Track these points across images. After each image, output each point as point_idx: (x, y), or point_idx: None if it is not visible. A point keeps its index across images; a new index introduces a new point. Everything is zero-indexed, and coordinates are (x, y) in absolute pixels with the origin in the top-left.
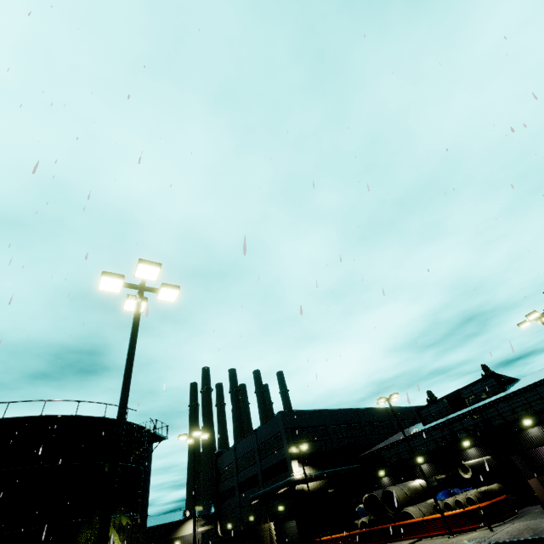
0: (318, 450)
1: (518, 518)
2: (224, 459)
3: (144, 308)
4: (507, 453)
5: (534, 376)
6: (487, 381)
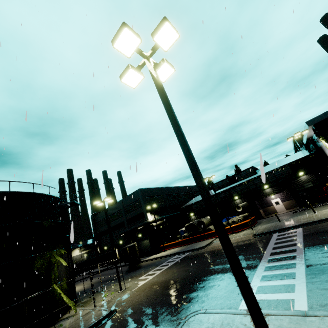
0: (159, 207)
1: (259, 224)
2: (100, 216)
3: (137, 84)
4: (254, 200)
5: (268, 168)
6: (249, 170)
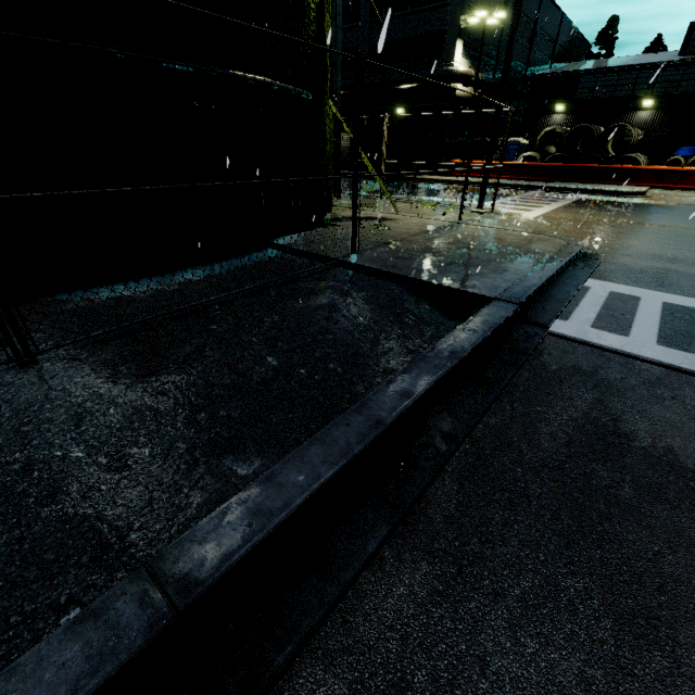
0: (485, 40)
1: None
2: None
3: None
4: None
5: None
6: None
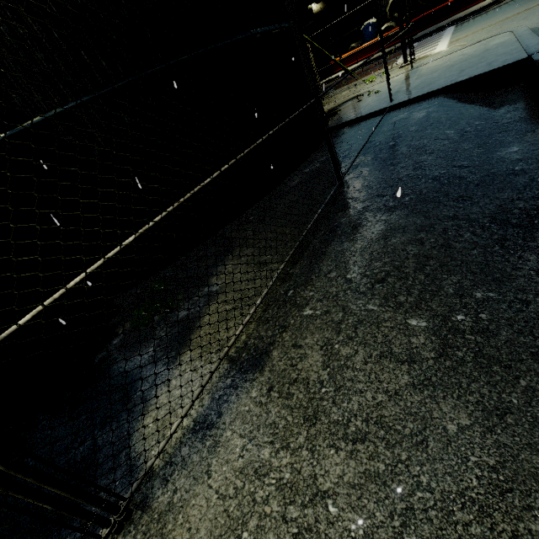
0: None
1: None
2: None
3: None
4: None
5: None
6: None
